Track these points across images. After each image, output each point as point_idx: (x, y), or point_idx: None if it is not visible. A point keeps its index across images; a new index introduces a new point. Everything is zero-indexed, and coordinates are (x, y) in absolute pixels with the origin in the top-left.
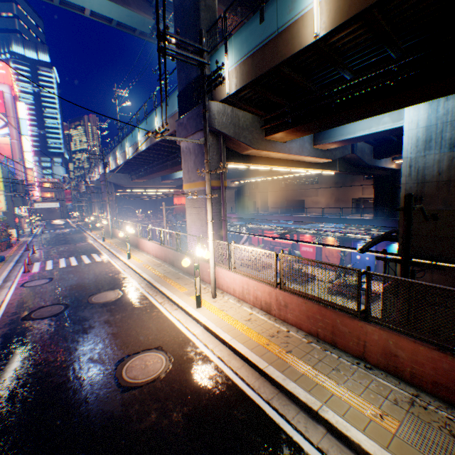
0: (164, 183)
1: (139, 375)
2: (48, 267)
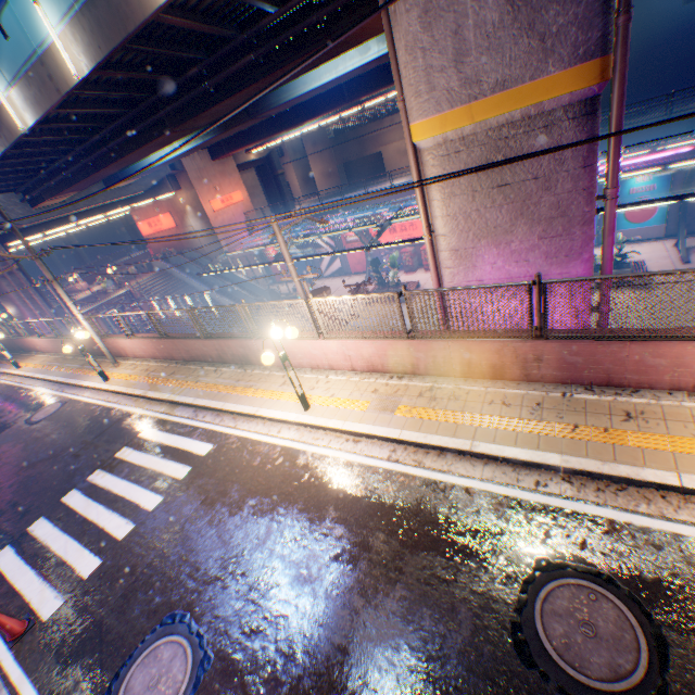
0: (115, 190)
1: None
2: (77, 563)
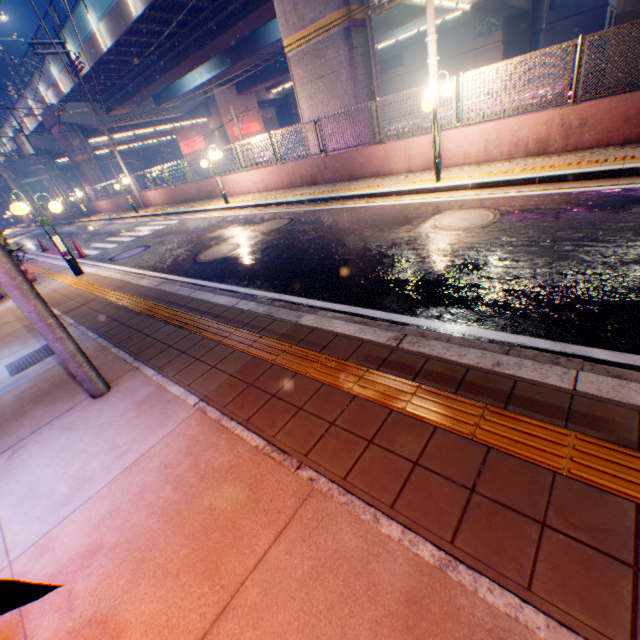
0: (163, 110)
1: (473, 223)
2: (109, 247)
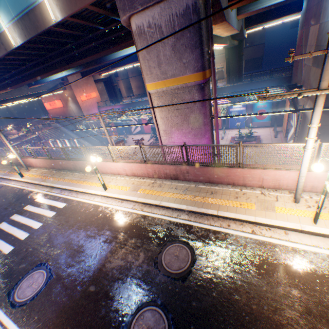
0: (33, 88)
1: None
2: (3, 248)
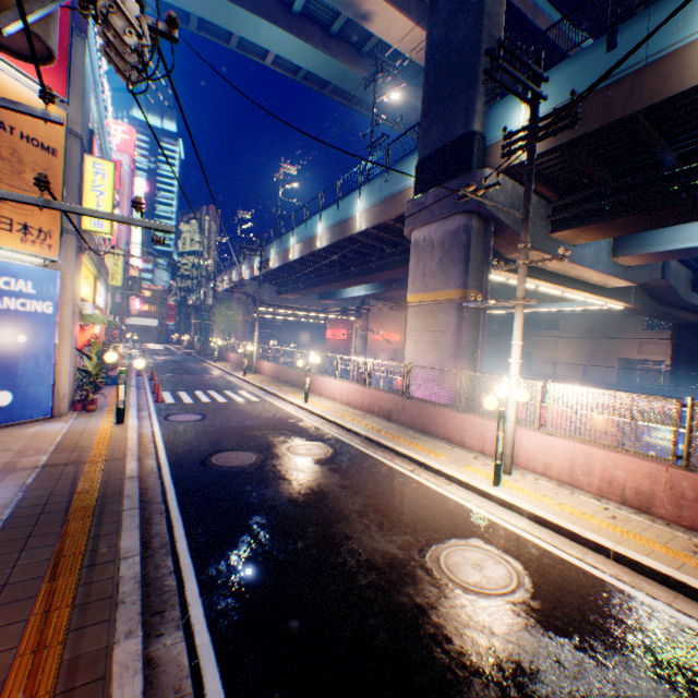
0: (322, 303)
1: (482, 582)
2: (186, 400)
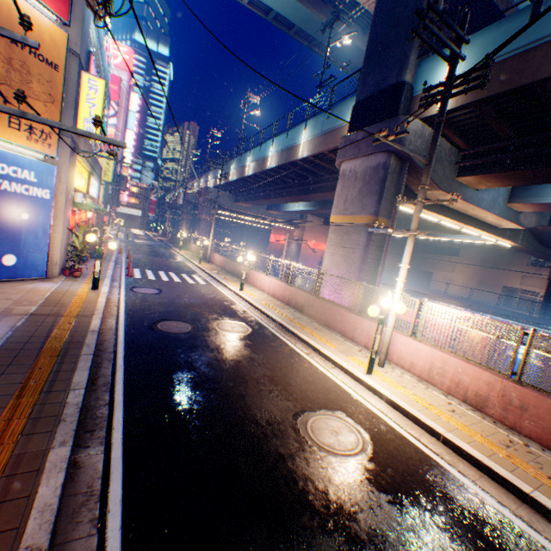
0: (269, 213)
1: (334, 444)
2: (150, 277)
